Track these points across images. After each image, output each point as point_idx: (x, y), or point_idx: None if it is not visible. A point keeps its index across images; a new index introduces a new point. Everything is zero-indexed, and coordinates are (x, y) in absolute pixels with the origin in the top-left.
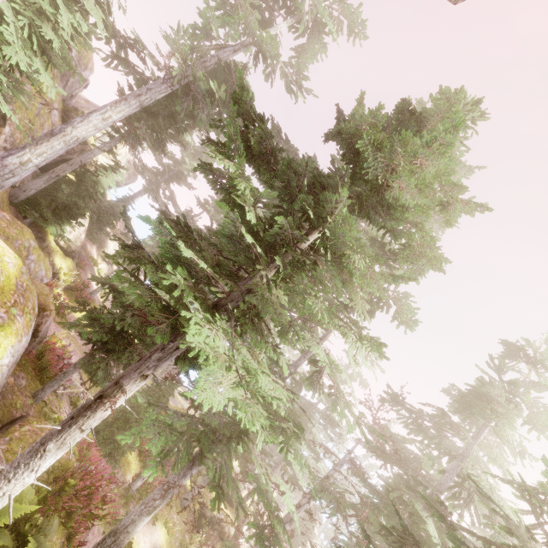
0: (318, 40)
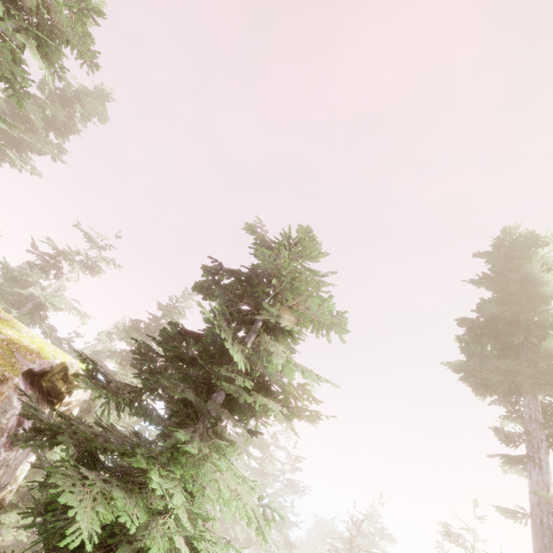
0: (95, 272)
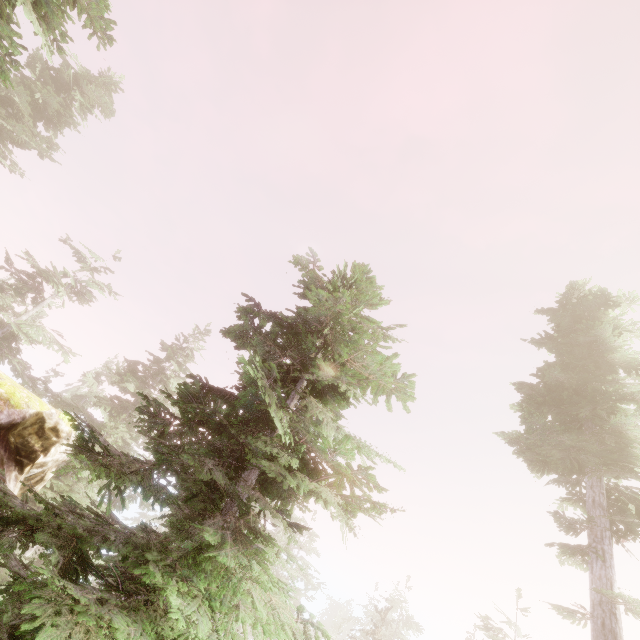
0: (85, 299)
